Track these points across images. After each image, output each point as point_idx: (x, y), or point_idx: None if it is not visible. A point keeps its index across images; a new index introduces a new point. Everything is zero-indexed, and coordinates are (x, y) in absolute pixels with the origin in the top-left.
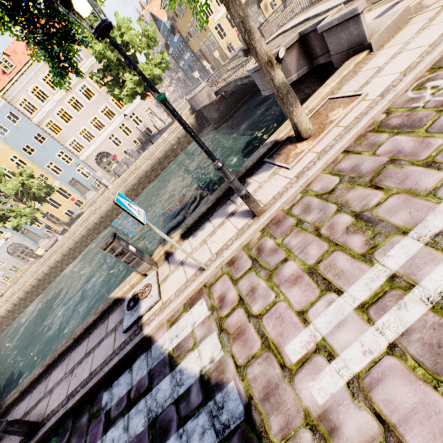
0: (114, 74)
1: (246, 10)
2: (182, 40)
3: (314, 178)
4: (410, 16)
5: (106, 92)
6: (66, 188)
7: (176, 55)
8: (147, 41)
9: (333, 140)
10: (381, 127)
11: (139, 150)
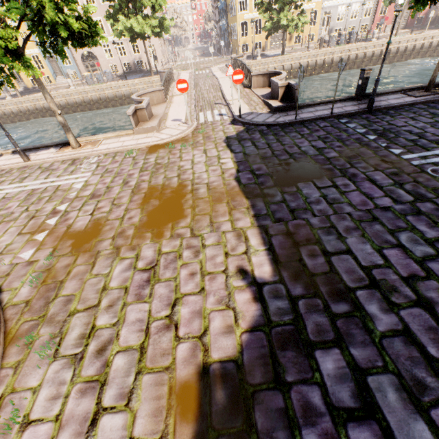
0: (116, 7)
1: (44, 91)
2: (224, 6)
3: (50, 162)
4: (155, 131)
5: (105, 15)
6: (43, 60)
7: (221, 11)
8: (154, 2)
9: (69, 154)
10: (76, 160)
11: (113, 76)
